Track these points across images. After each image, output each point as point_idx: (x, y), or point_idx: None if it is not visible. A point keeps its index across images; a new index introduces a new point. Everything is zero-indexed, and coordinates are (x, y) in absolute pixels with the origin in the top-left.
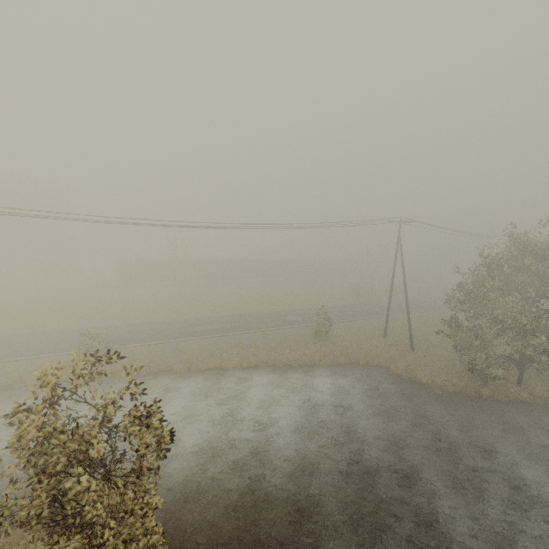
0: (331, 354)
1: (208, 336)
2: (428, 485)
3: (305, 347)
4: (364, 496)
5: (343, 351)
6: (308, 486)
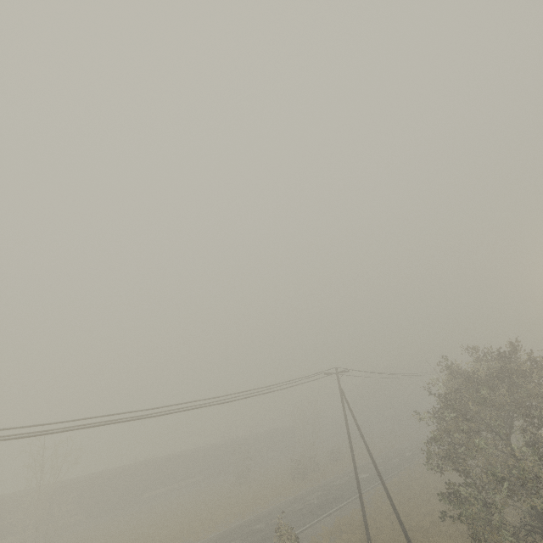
0: None
1: None
2: None
3: None
4: None
5: None
6: None
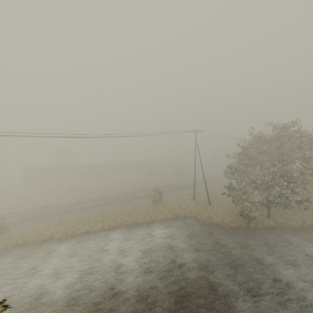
0: (163, 213)
1: (83, 211)
2: (227, 293)
3: (147, 211)
4: (186, 311)
5: (170, 210)
6: (146, 312)
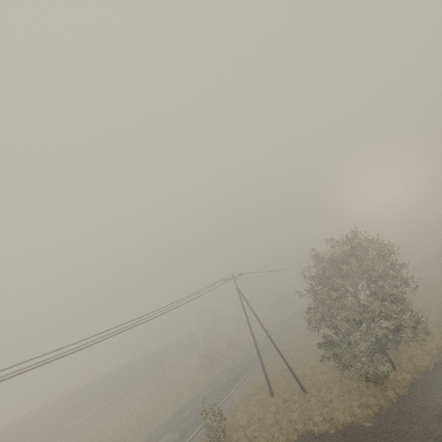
0: None
1: None
2: None
3: None
4: None
5: None
6: None
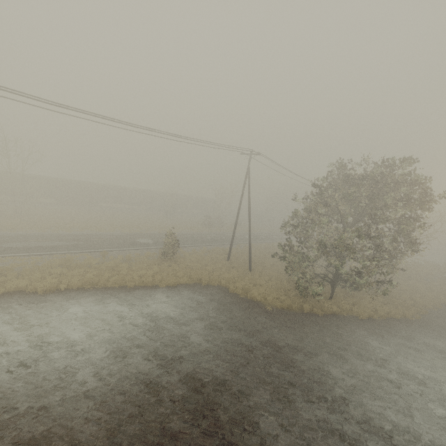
0: (174, 275)
1: (28, 254)
2: (256, 425)
3: (148, 268)
4: None
5: (187, 272)
6: None
